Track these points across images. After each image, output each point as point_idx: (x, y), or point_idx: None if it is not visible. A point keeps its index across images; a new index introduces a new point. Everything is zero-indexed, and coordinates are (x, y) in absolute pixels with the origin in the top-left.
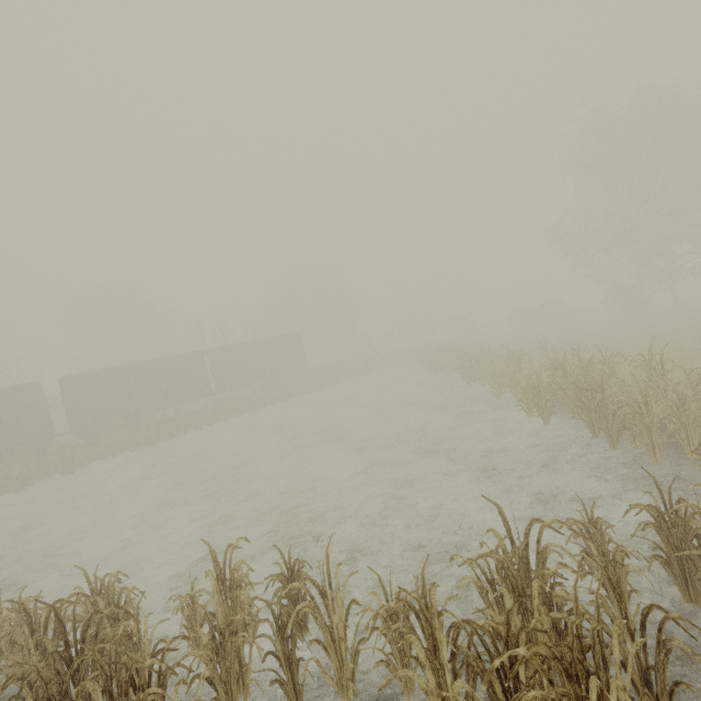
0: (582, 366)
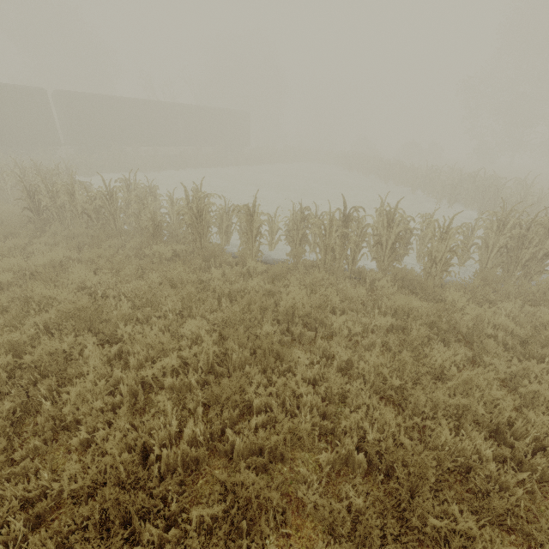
0: (484, 179)
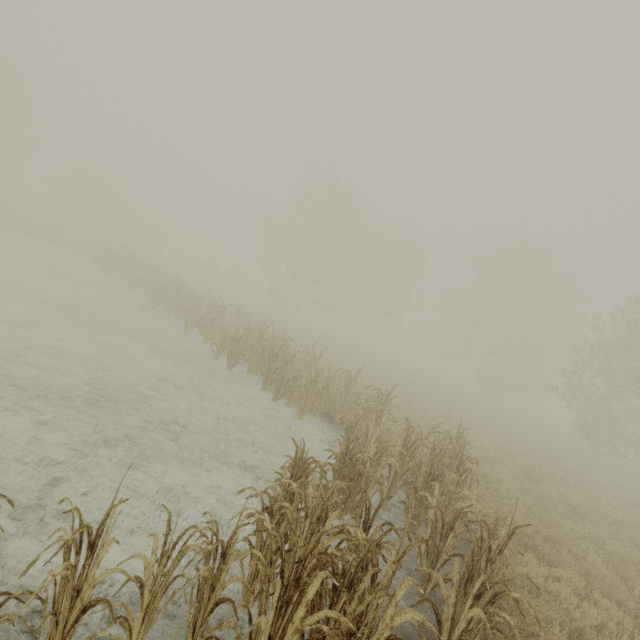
0: (272, 337)
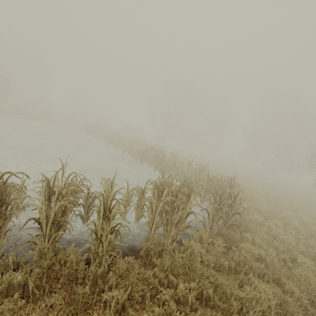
0: (157, 150)
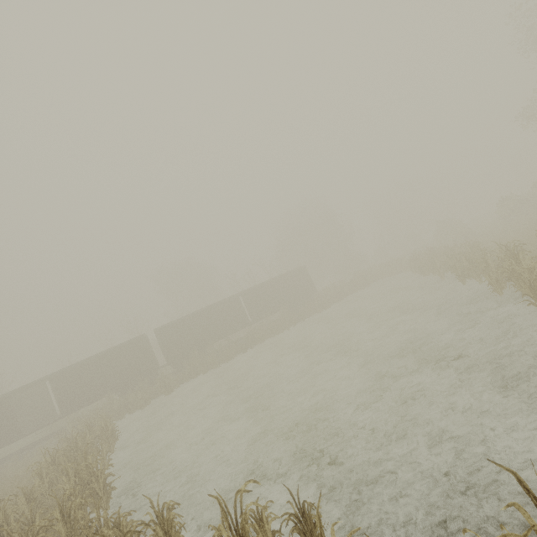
0: None
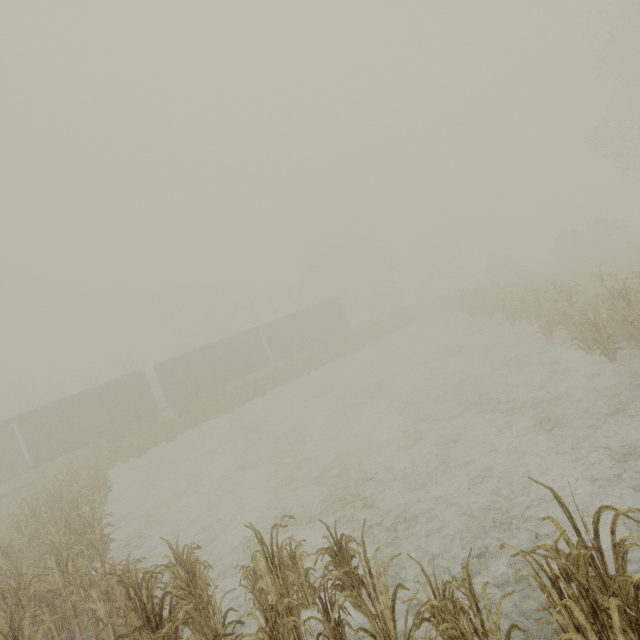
0: None
